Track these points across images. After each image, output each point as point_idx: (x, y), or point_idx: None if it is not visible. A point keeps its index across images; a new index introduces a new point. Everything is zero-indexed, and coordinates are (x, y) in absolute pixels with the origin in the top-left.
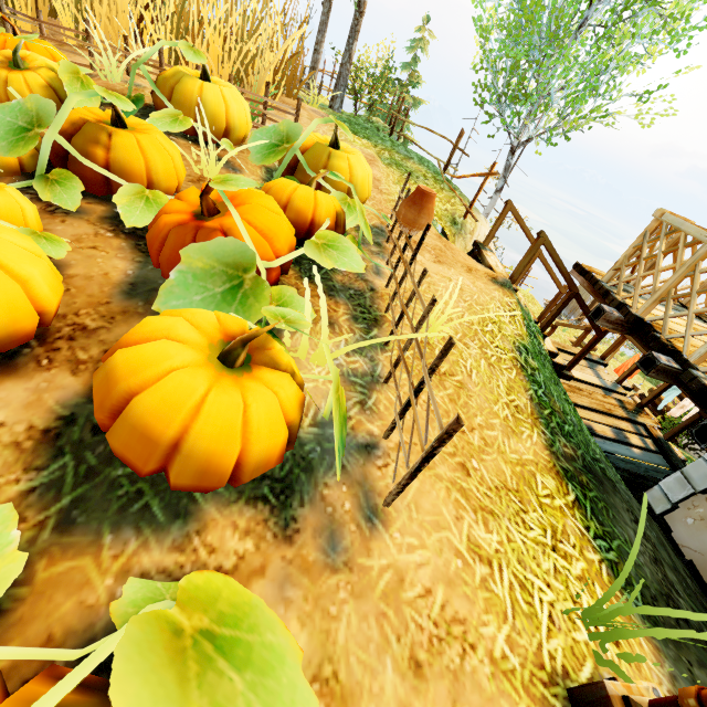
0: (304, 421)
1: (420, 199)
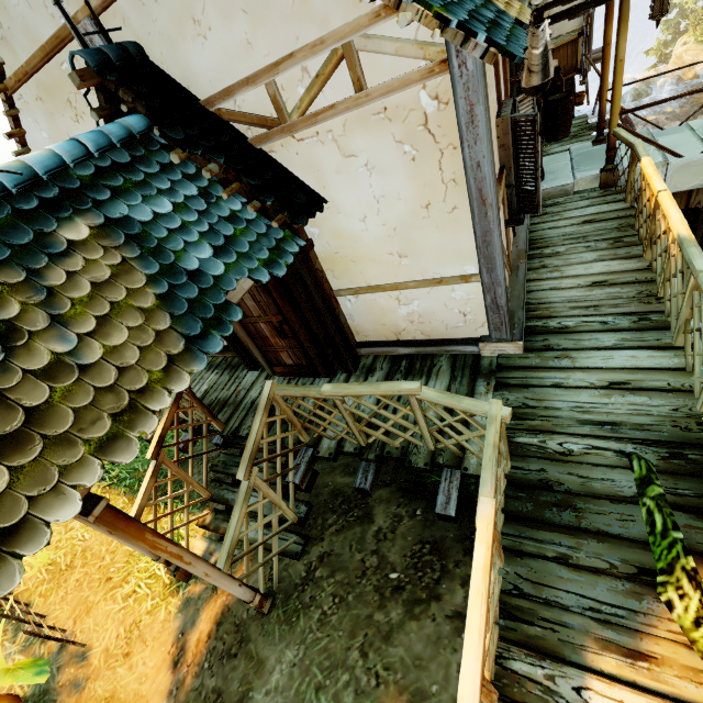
0: (25, 690)
1: None
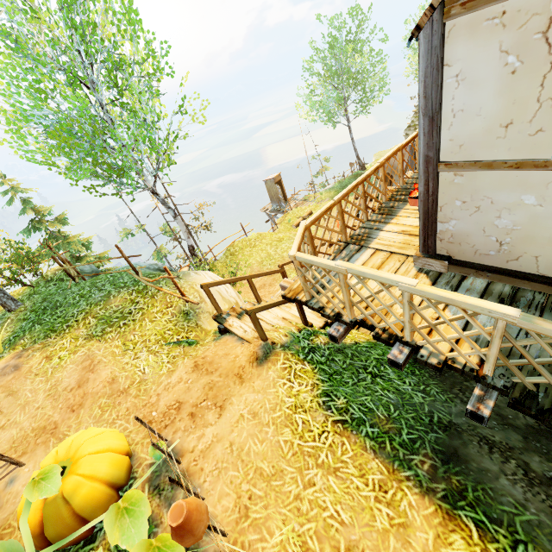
0: None
1: (182, 530)
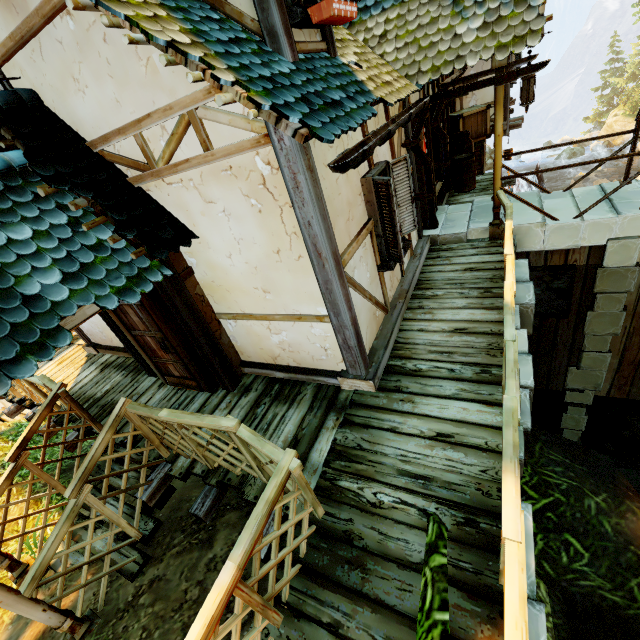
0: None
1: None
